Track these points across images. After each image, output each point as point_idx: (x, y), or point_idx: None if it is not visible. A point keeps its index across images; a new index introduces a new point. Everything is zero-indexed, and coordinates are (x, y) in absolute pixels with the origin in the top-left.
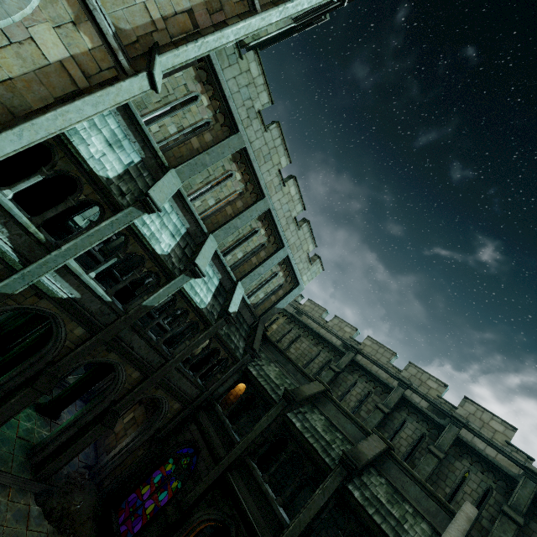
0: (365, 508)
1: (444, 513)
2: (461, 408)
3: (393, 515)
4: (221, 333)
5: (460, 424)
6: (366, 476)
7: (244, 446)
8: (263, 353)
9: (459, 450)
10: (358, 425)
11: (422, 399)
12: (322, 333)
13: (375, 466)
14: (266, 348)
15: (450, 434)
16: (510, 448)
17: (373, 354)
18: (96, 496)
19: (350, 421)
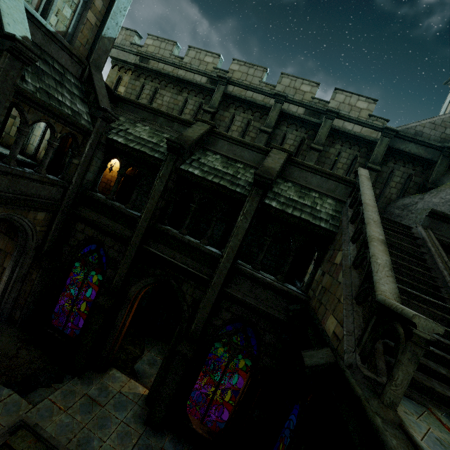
0: (284, 211)
1: (341, 185)
2: (332, 101)
3: (307, 205)
4: (29, 89)
5: (334, 115)
6: (276, 187)
7: (148, 217)
8: (121, 116)
9: (332, 139)
10: (255, 149)
11: (299, 107)
12: (182, 75)
13: (280, 177)
14: (122, 110)
15: (326, 128)
16: (372, 119)
17: (244, 79)
18: (14, 329)
19: (246, 149)
